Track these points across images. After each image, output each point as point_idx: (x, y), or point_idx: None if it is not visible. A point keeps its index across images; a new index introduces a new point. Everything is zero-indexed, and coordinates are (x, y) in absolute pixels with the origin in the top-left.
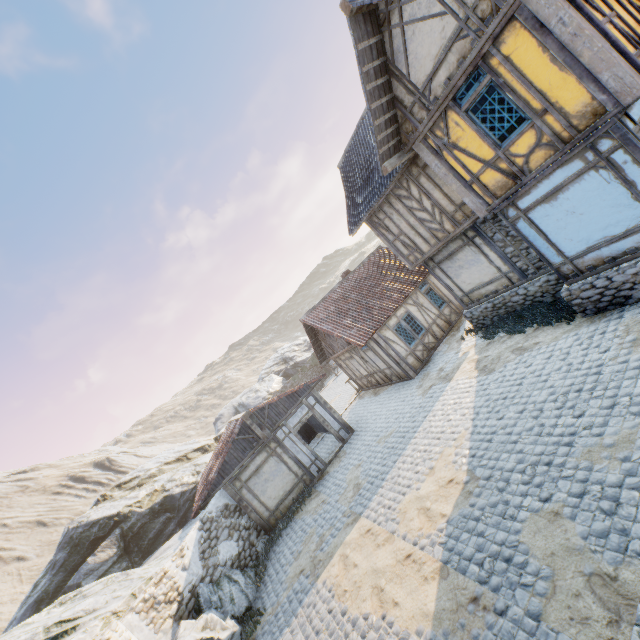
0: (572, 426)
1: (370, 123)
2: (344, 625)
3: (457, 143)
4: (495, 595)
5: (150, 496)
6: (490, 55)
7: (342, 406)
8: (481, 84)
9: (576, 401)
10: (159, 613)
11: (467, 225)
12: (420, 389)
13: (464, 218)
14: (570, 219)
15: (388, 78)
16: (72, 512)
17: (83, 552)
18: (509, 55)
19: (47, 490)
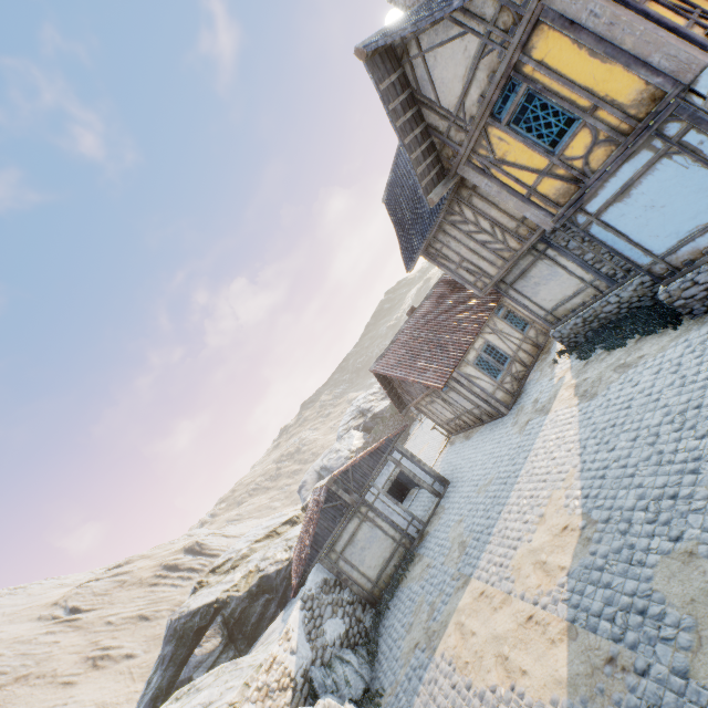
0: (695, 450)
1: None
2: (471, 700)
3: (504, 158)
4: (633, 653)
5: (245, 578)
6: (521, 63)
7: (432, 456)
8: (518, 94)
9: (696, 420)
10: (275, 701)
11: (534, 239)
12: (516, 426)
13: (529, 232)
14: (650, 214)
15: (417, 108)
16: (171, 603)
17: (189, 644)
18: (542, 59)
19: (144, 582)
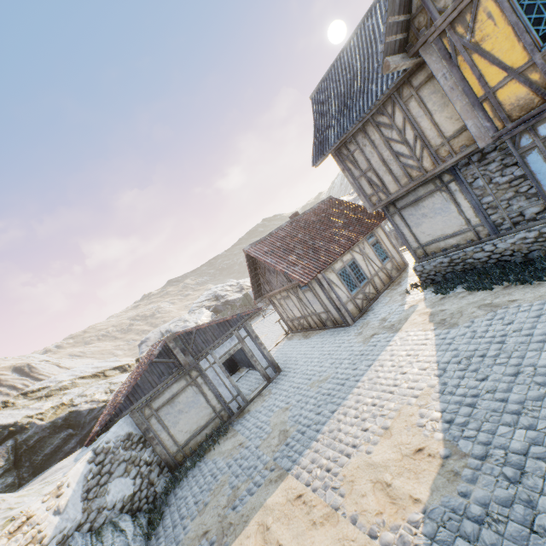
0: None
1: (358, 44)
2: None
3: (481, 44)
4: None
5: (55, 409)
6: None
7: (268, 345)
8: None
9: None
10: None
11: (451, 163)
12: (360, 336)
13: (450, 154)
14: None
15: None
16: None
17: None
18: None
19: None
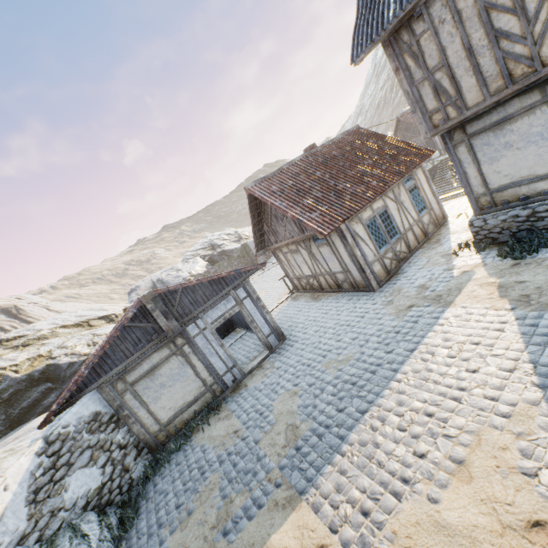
0: None
1: None
2: None
3: None
4: None
5: (31, 361)
6: None
7: (269, 304)
8: None
9: None
10: None
11: None
12: (390, 307)
13: None
14: None
15: None
16: None
17: None
18: None
19: None
